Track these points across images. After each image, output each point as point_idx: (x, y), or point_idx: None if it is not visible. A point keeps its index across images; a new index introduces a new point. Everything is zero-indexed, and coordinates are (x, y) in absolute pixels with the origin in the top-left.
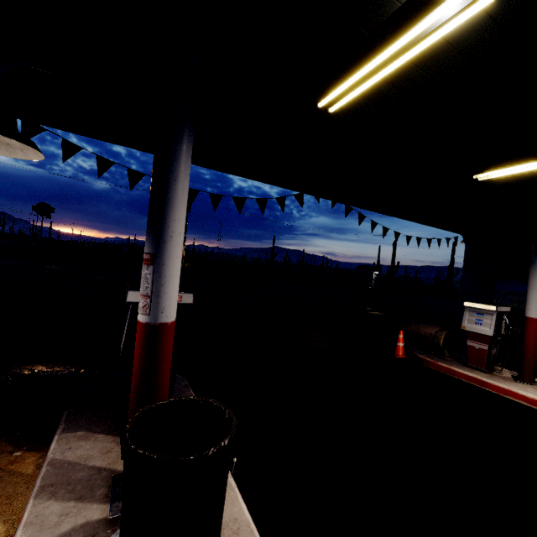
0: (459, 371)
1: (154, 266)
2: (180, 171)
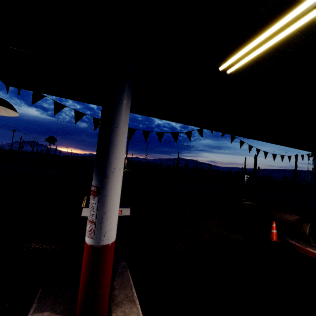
0: None
1: (99, 197)
2: (121, 120)
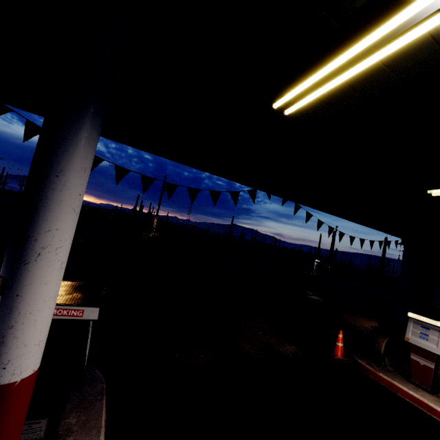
0: (402, 388)
1: (4, 297)
2: (68, 164)
